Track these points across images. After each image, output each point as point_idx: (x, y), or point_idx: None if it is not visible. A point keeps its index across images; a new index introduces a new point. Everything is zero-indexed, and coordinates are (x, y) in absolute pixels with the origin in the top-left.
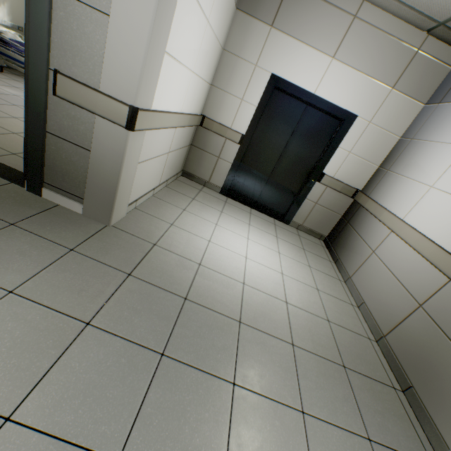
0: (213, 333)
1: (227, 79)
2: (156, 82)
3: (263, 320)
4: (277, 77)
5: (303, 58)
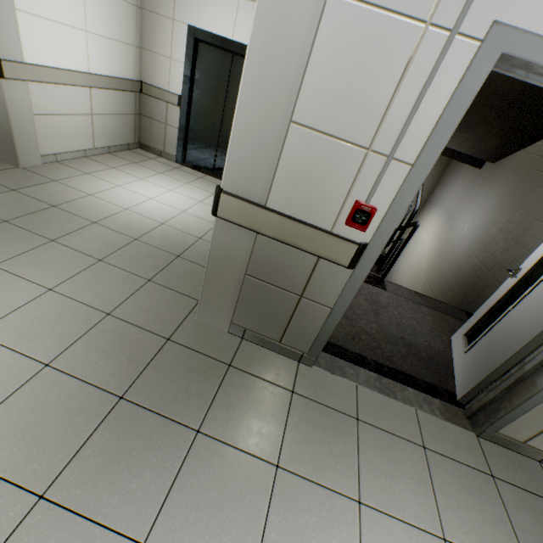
0: (61, 222)
1: (153, 40)
2: (17, 37)
3: (121, 226)
4: (194, 28)
5: (213, 3)
